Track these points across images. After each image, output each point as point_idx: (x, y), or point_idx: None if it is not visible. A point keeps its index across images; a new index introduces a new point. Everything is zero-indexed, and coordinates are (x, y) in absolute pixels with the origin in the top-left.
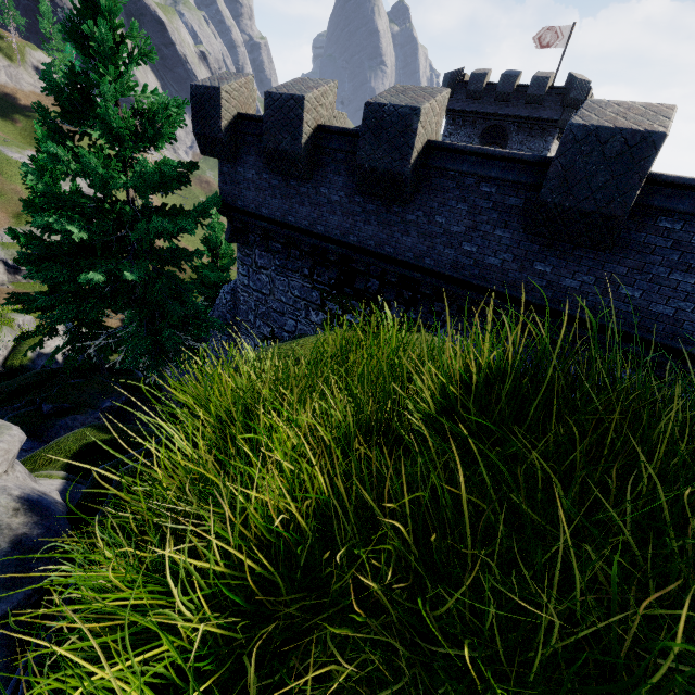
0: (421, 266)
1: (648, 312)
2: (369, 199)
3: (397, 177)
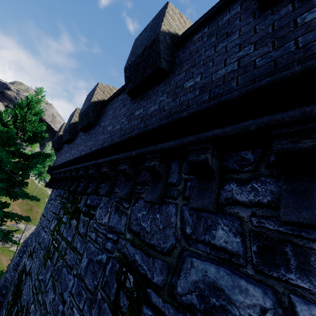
0: (89, 152)
1: (213, 82)
2: (85, 134)
3: (87, 110)
